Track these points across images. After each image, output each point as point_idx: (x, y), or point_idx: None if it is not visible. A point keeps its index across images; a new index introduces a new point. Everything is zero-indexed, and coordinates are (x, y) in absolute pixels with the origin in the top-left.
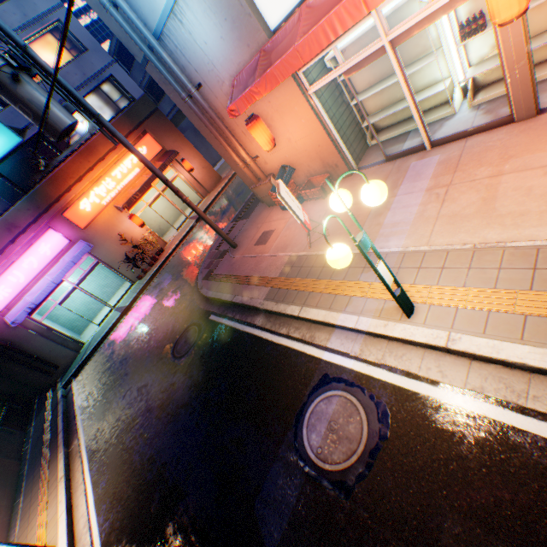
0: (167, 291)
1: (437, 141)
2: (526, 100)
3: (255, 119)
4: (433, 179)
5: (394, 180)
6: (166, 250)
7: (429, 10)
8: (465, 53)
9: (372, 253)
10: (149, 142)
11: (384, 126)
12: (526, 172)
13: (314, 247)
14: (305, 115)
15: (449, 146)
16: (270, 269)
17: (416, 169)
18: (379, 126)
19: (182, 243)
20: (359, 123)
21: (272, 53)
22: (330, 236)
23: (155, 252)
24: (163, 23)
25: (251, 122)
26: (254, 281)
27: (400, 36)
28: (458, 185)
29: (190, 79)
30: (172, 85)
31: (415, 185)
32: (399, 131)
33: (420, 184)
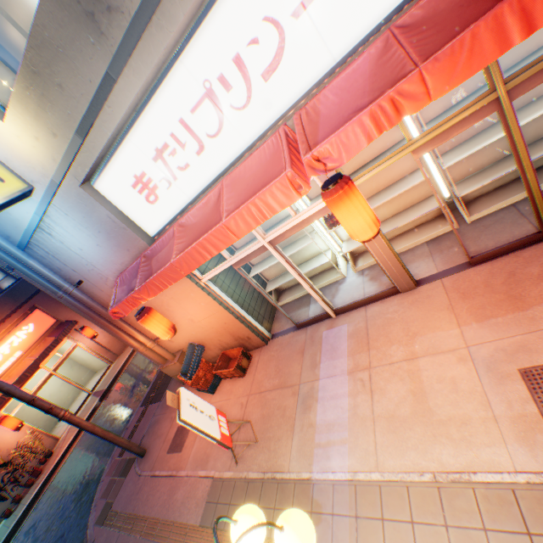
0: (43, 542)
1: (339, 309)
2: (402, 277)
3: (148, 311)
4: (351, 357)
5: (312, 354)
6: (55, 452)
7: (295, 221)
8: (335, 232)
9: (315, 480)
10: (39, 316)
11: (286, 286)
12: (439, 355)
13: (242, 461)
14: (203, 299)
15: (353, 314)
16: (189, 506)
17: (330, 341)
18: (281, 287)
19: (79, 436)
20: (262, 288)
21: (153, 259)
22: (258, 441)
23: (39, 458)
24: (30, 234)
25: (143, 316)
26: (167, 534)
27: (276, 237)
28: (379, 368)
29: (68, 276)
30: (45, 286)
31: (335, 363)
32: (301, 292)
33: (339, 362)
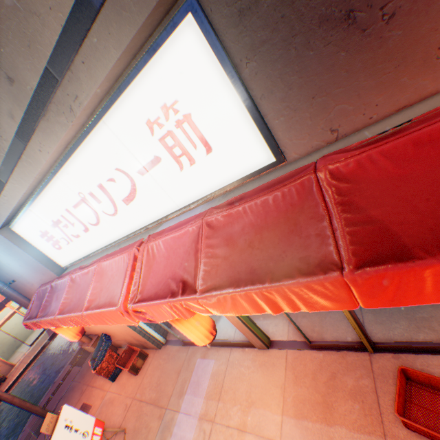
0: None
1: (213, 341)
2: (257, 340)
3: None
4: (206, 401)
5: (183, 380)
6: (8, 379)
7: None
8: None
9: None
10: None
11: None
12: (260, 439)
13: None
14: None
15: (221, 351)
16: None
17: (199, 372)
18: None
19: (28, 368)
20: None
21: (56, 292)
22: None
23: None
24: None
25: None
26: None
27: None
28: (219, 426)
29: (5, 275)
30: None
31: (194, 400)
32: None
33: (197, 401)
